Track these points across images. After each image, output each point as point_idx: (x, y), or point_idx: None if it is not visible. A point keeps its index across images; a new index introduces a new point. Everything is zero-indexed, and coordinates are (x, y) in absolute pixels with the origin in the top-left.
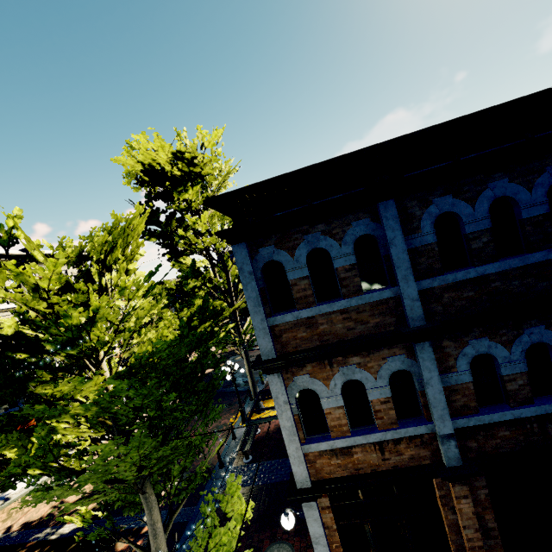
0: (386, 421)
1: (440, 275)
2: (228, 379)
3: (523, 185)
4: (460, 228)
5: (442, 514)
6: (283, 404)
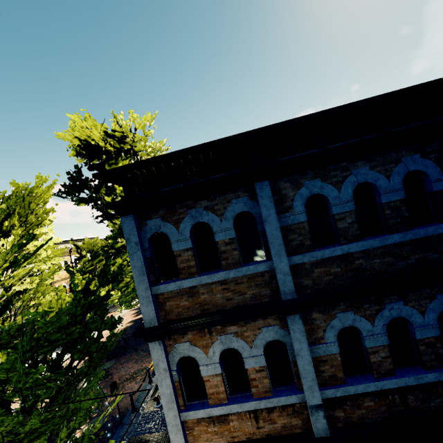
0: (261, 389)
1: (310, 251)
2: None
3: (382, 172)
4: (328, 209)
5: None
6: (163, 371)
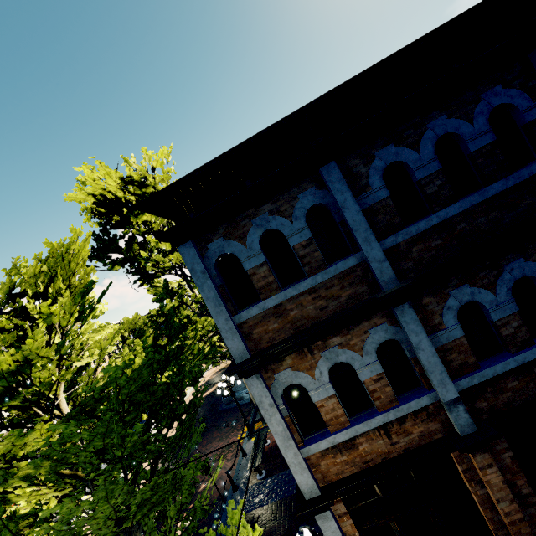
0: (385, 400)
1: (402, 230)
2: (225, 394)
3: (462, 118)
4: (410, 177)
5: (471, 491)
6: (269, 407)
